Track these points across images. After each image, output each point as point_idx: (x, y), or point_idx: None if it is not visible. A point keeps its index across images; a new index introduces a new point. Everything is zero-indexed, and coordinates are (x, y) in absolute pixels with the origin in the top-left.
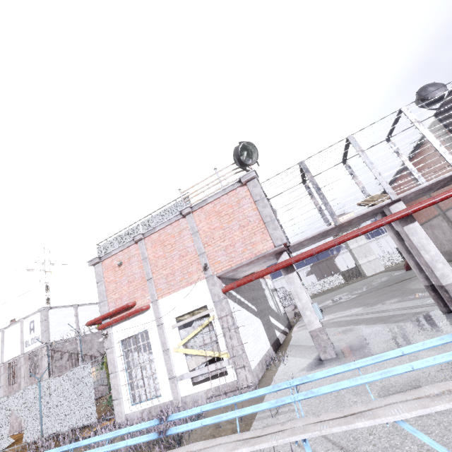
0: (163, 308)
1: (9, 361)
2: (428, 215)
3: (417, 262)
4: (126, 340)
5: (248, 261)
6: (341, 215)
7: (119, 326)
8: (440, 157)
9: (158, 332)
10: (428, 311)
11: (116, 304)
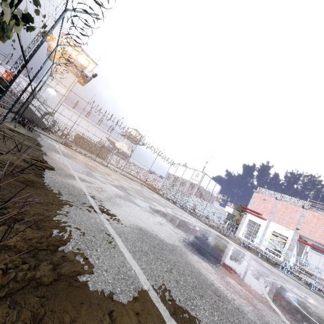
0: (271, 224)
1: (184, 179)
2: None
3: None
4: (250, 220)
5: (316, 241)
6: None
7: (251, 215)
8: None
9: (264, 228)
10: None
11: (254, 209)
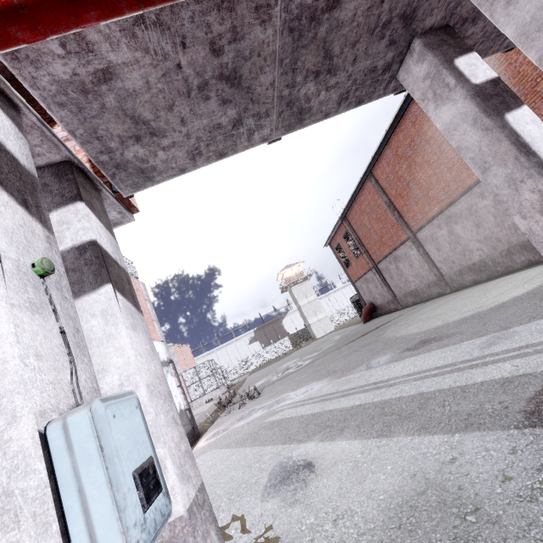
0: None
1: None
2: (393, 242)
3: None
4: None
5: None
6: (290, 265)
7: None
8: (418, 145)
9: None
10: None
11: None
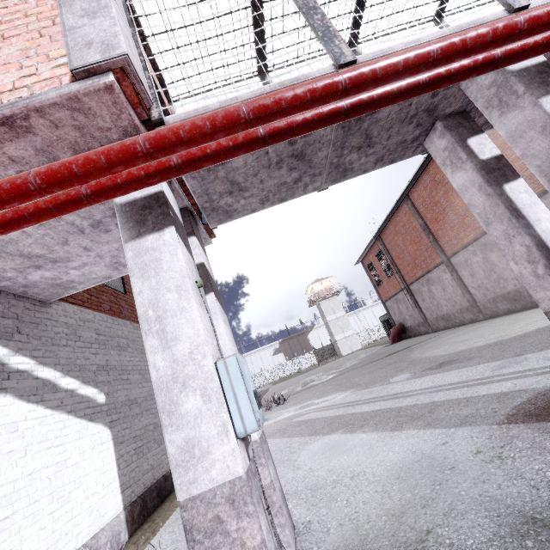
0: None
1: None
2: (427, 265)
3: (540, 239)
4: None
5: None
6: (320, 279)
7: None
8: None
9: None
10: (534, 388)
11: None
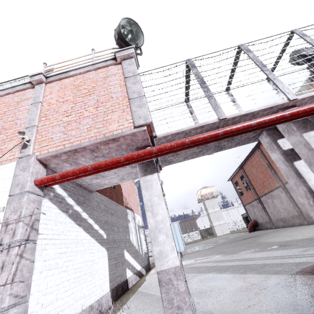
0: None
1: None
2: (270, 186)
3: (310, 188)
4: None
5: (91, 142)
6: (205, 187)
7: None
8: None
9: None
10: None
11: None
